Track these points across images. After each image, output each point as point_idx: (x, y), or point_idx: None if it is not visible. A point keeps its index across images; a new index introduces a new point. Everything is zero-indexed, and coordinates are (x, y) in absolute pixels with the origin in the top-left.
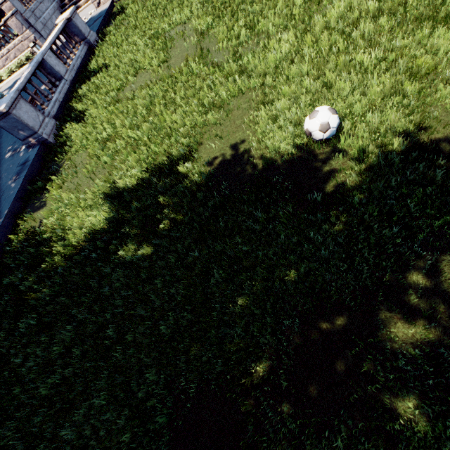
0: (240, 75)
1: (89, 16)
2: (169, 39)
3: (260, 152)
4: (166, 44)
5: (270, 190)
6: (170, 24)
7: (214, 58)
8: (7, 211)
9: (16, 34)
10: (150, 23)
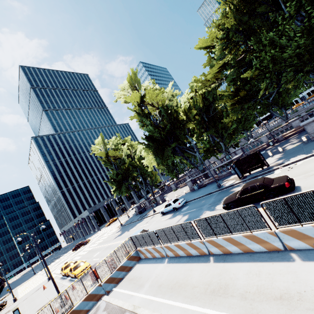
0: None
1: None
2: None
3: None
4: None
5: None
6: None
7: None
8: None
9: None
10: None
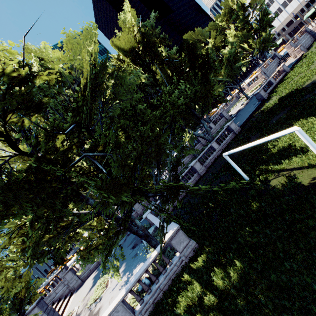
0: None
1: (289, 63)
2: (314, 62)
3: None
4: (312, 64)
5: (312, 83)
6: None
7: None
8: (252, 111)
9: (258, 78)
10: (313, 58)
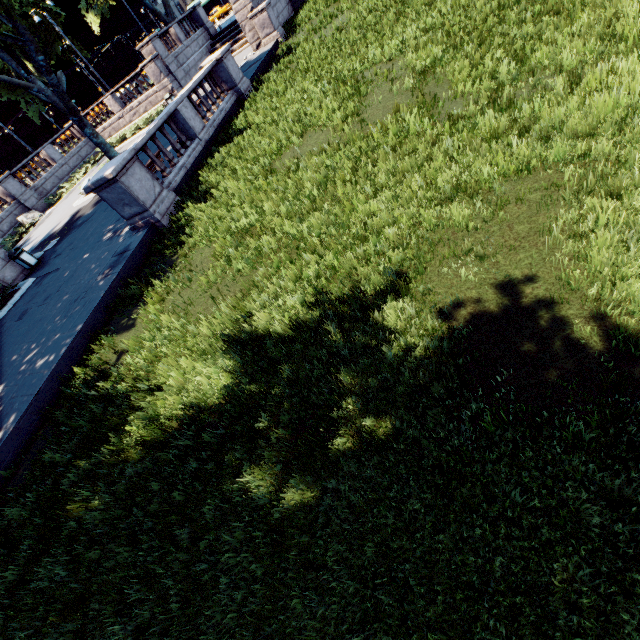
0: (522, 136)
1: (243, 61)
2: (363, 83)
3: (597, 306)
4: (358, 89)
5: None
6: (363, 63)
7: (446, 110)
8: (82, 325)
9: (152, 84)
10: (329, 65)
